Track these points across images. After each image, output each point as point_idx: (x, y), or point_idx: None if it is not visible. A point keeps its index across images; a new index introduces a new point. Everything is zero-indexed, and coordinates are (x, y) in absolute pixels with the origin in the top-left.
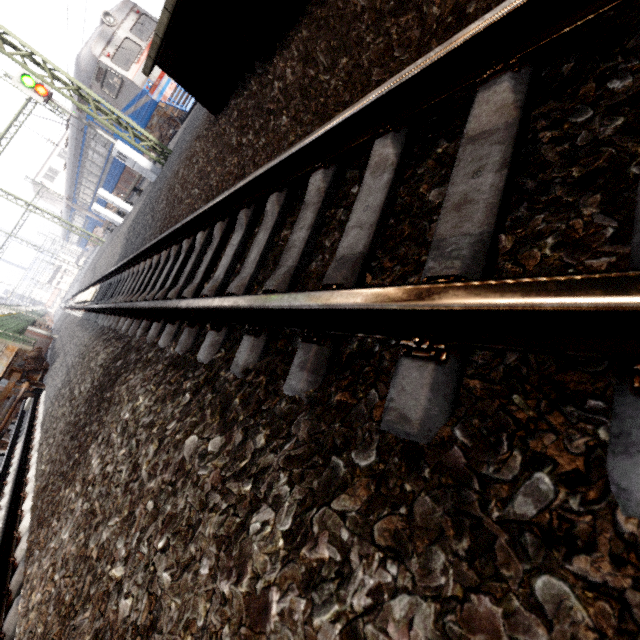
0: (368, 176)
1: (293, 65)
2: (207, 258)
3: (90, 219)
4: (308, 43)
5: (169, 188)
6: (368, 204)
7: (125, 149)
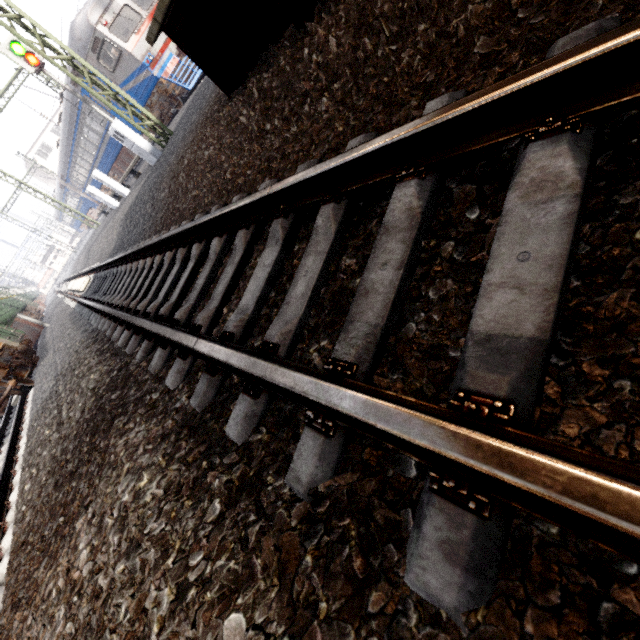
0: (515, 200)
1: (339, 34)
2: (227, 275)
3: (84, 200)
4: (362, 5)
5: (172, 175)
6: (528, 249)
7: (123, 128)
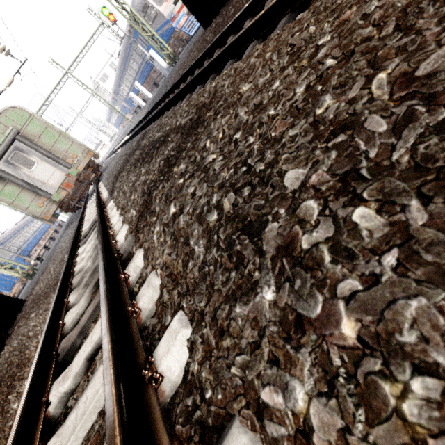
0: None
1: None
2: None
3: (124, 107)
4: None
5: (176, 72)
6: None
7: (154, 55)
